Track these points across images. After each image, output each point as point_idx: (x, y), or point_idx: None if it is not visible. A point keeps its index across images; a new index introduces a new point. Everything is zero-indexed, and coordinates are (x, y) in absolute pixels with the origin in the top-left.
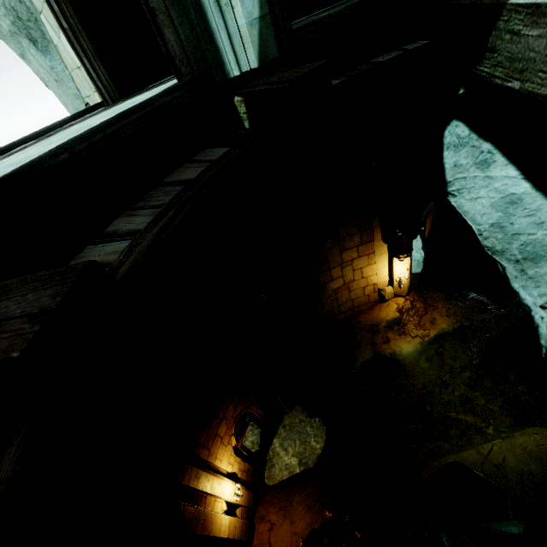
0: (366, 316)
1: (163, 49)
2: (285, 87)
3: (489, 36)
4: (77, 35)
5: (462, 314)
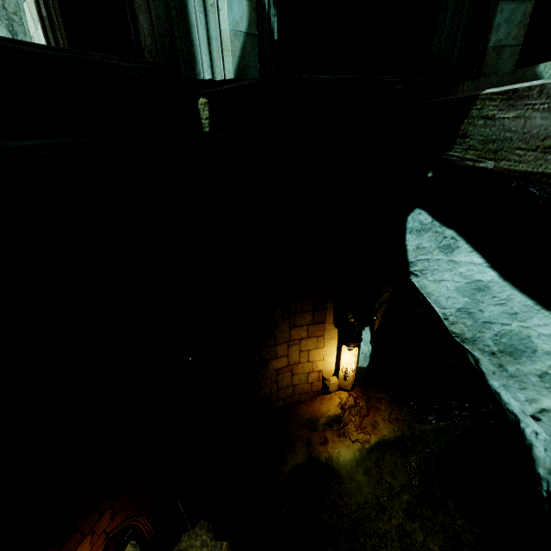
0: (306, 407)
1: (133, 37)
2: (256, 83)
3: (461, 124)
4: (54, 26)
5: (404, 421)
